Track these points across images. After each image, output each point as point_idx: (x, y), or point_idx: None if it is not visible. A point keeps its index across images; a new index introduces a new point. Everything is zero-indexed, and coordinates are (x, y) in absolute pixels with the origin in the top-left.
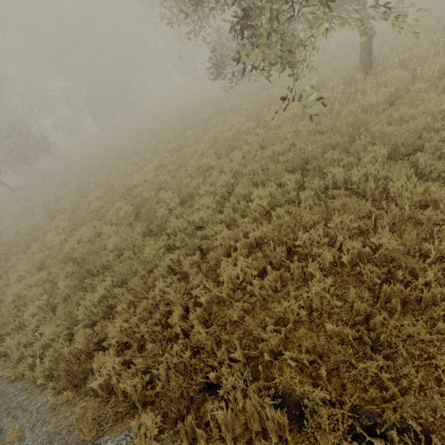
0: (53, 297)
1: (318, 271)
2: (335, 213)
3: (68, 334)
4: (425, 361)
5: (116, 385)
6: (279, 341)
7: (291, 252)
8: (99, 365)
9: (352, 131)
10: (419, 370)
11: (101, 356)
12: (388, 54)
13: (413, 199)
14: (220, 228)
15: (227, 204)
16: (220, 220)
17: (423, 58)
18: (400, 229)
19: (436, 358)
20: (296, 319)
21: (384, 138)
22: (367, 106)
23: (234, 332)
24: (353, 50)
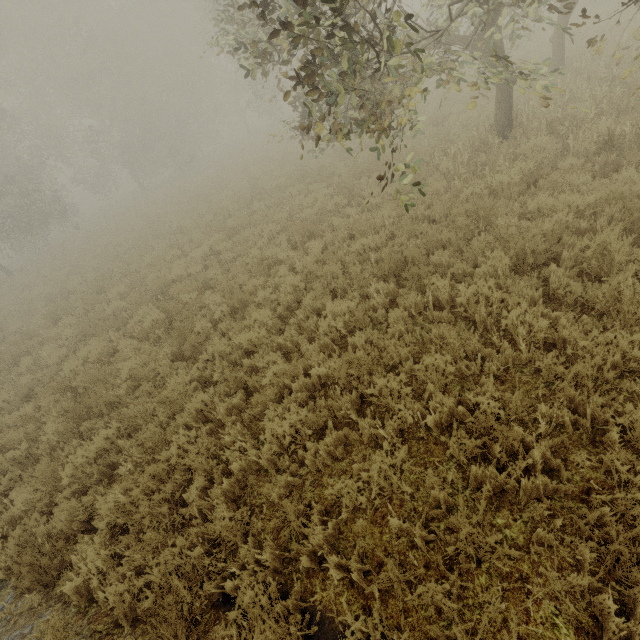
0: (36, 446)
1: (398, 433)
2: (432, 347)
3: (50, 502)
4: (515, 582)
5: (98, 590)
6: (325, 538)
7: (366, 401)
8: (80, 557)
9: (472, 223)
10: (505, 597)
11: (84, 544)
12: (535, 110)
13: (536, 334)
14: (273, 358)
15: (292, 320)
16: (277, 344)
17: (578, 121)
18: (514, 377)
19: (530, 579)
20: (357, 505)
21: (509, 240)
22: (496, 187)
23: (273, 517)
24: (493, 98)
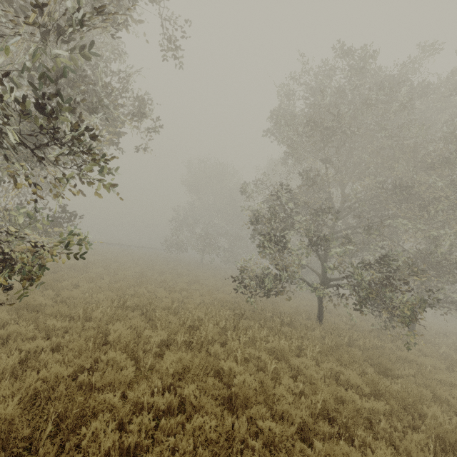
0: None
1: None
2: None
3: None
4: None
5: None
6: None
7: None
8: None
9: None
10: None
11: None
12: None
13: None
14: None
15: None
16: None
17: None
18: None
19: None
20: None
21: None
22: None
23: None
24: None
